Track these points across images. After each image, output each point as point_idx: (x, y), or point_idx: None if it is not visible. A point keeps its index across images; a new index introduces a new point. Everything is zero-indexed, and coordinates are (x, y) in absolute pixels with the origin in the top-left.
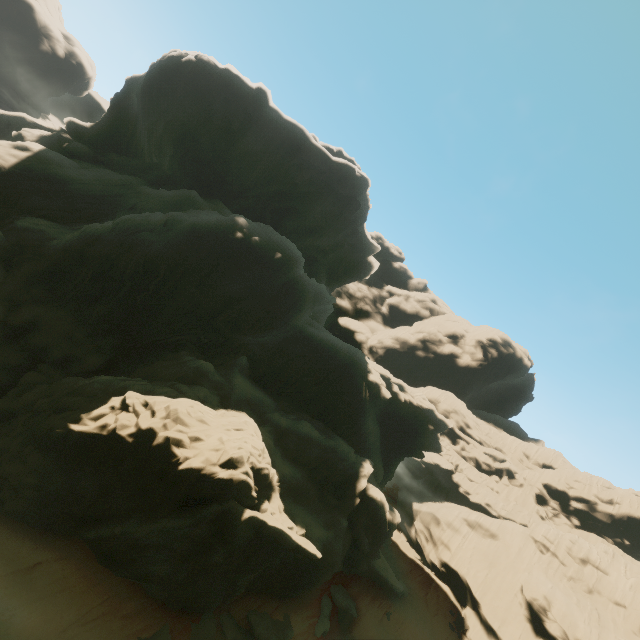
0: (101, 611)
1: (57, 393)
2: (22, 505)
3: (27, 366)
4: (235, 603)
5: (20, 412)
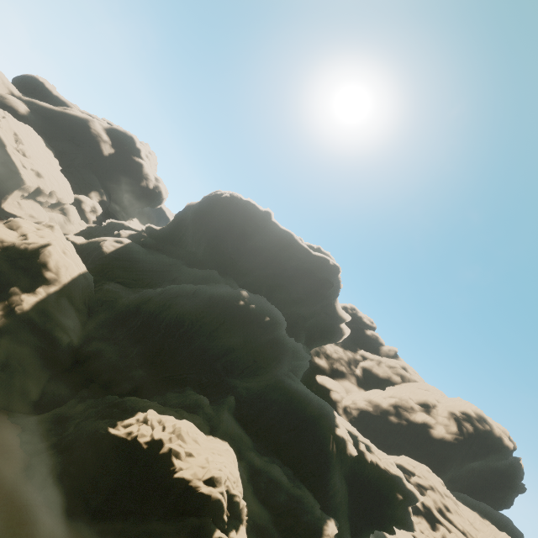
0: None
1: (102, 405)
2: (59, 491)
3: (83, 384)
4: None
5: (73, 417)
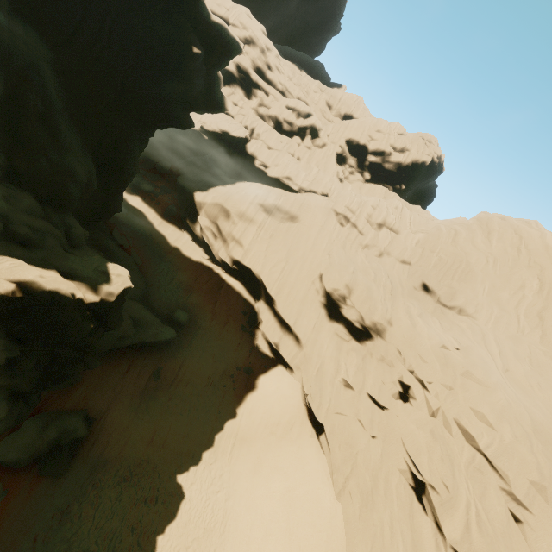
0: None
1: None
2: None
3: None
4: None
5: None
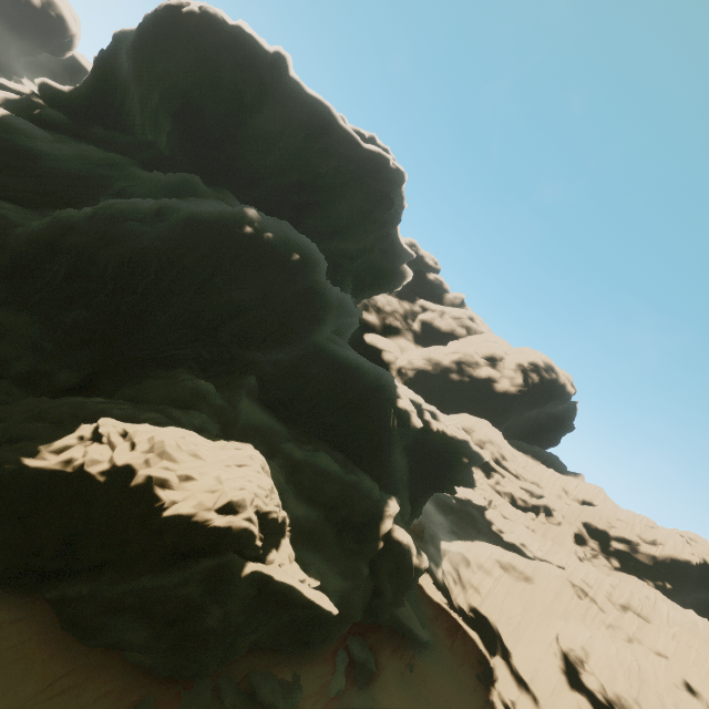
0: (67, 683)
1: (13, 417)
2: None
3: None
4: (236, 663)
5: None
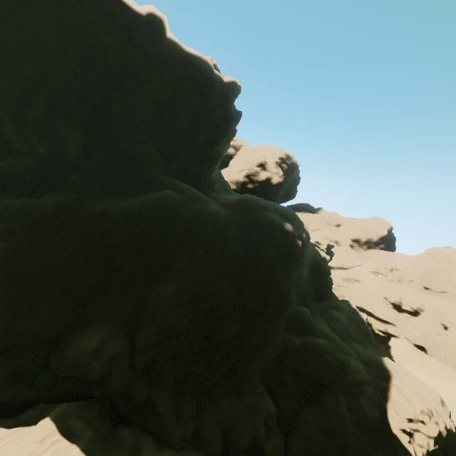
0: None
1: None
2: None
3: None
4: None
5: None
